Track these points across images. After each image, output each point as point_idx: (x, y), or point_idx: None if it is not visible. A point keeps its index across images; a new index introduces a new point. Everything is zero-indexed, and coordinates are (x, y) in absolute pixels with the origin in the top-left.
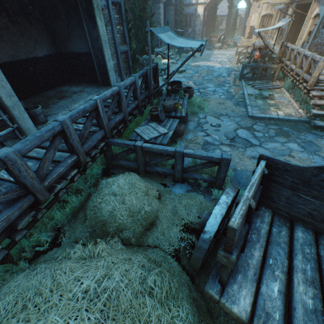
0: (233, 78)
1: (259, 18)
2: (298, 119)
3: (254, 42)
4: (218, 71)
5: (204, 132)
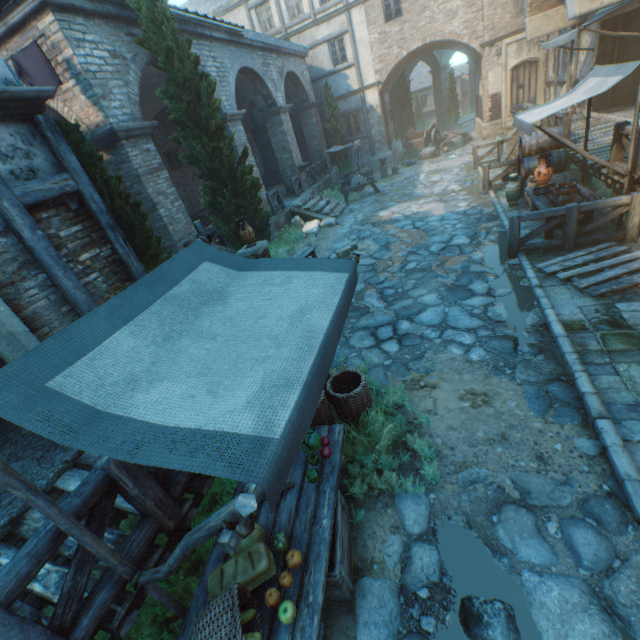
0: (490, 248)
1: (508, 75)
2: None
3: (520, 138)
4: (441, 228)
5: None
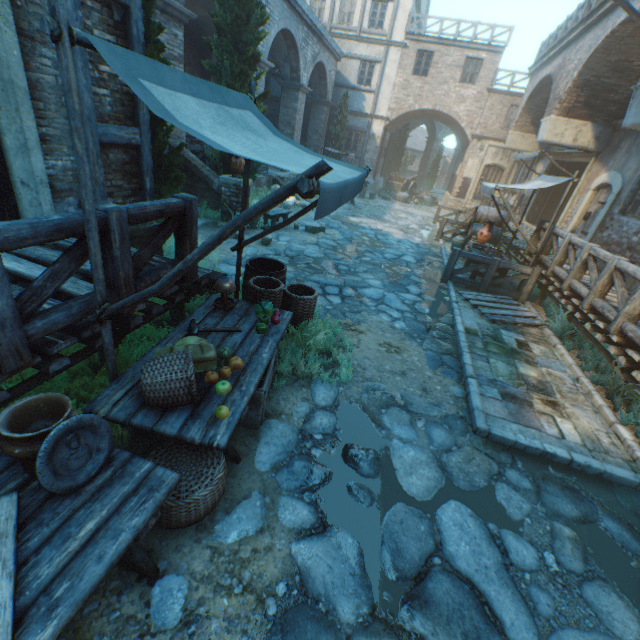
0: (429, 271)
1: (481, 169)
2: (637, 478)
3: (478, 206)
4: (397, 246)
5: (309, 500)
